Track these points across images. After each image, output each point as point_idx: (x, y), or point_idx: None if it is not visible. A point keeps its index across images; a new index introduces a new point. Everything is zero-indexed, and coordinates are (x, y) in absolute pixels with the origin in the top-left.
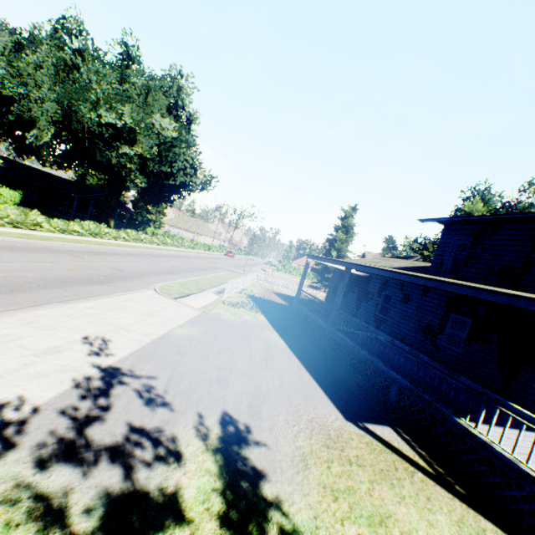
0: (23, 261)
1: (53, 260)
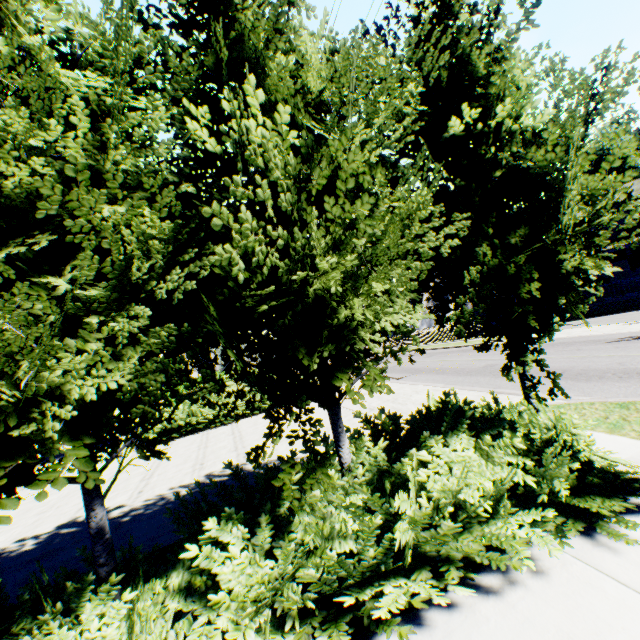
0: (450, 361)
1: (429, 362)
